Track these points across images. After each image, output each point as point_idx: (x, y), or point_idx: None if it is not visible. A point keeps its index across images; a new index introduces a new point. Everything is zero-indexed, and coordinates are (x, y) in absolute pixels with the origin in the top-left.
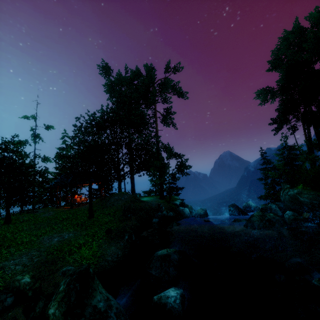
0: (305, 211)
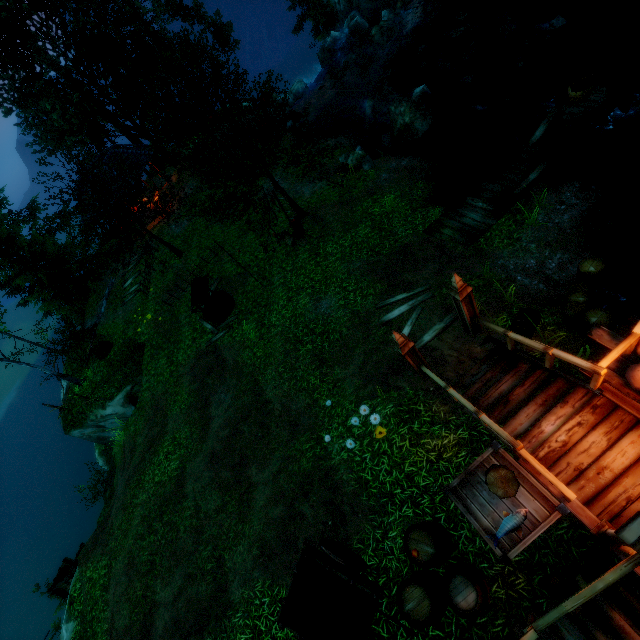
0: (397, 1)
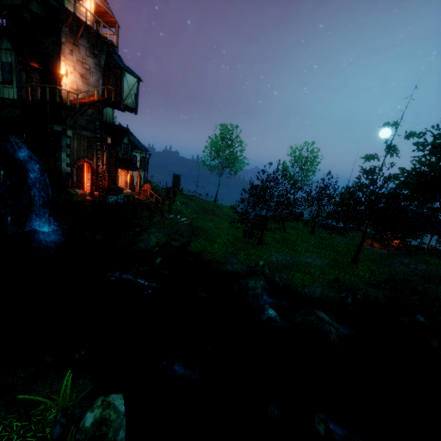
0: None
